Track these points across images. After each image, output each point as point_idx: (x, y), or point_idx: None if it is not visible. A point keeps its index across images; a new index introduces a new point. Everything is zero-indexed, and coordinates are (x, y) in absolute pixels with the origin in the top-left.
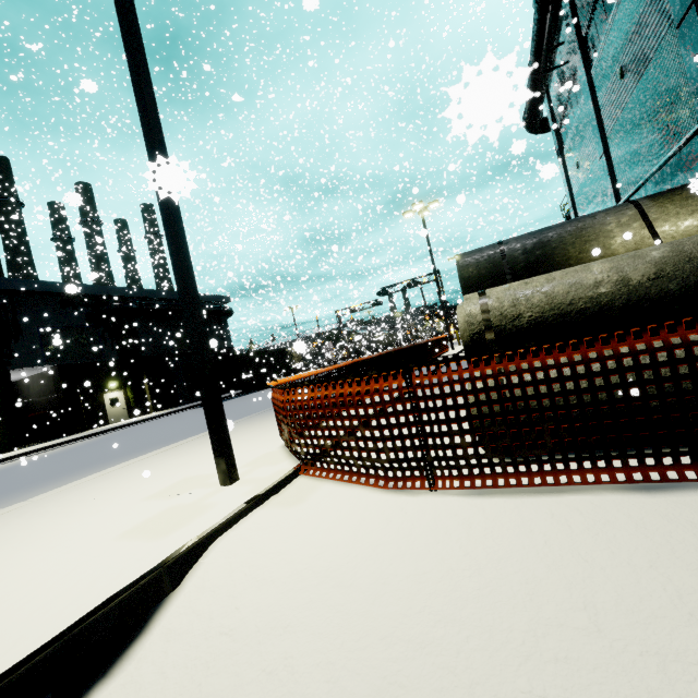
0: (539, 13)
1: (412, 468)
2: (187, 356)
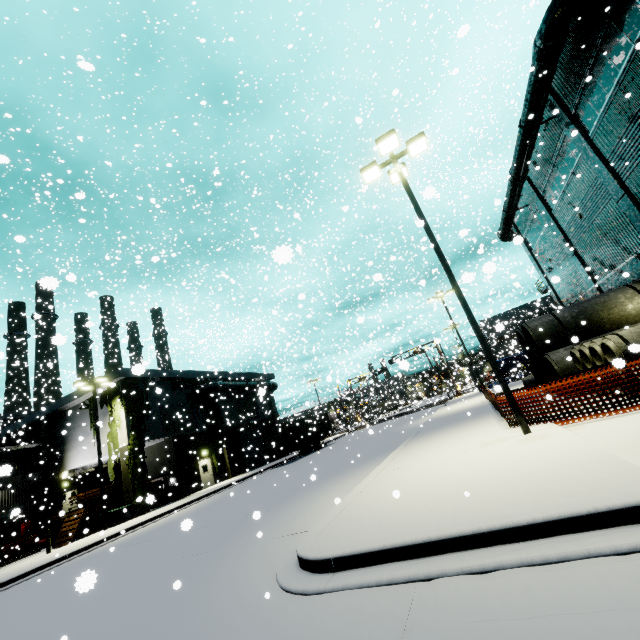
0: (513, 186)
1: (636, 401)
2: (248, 425)
